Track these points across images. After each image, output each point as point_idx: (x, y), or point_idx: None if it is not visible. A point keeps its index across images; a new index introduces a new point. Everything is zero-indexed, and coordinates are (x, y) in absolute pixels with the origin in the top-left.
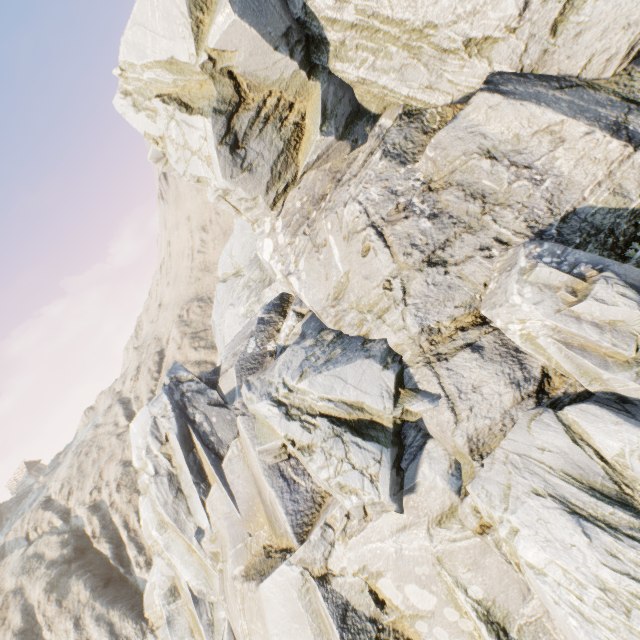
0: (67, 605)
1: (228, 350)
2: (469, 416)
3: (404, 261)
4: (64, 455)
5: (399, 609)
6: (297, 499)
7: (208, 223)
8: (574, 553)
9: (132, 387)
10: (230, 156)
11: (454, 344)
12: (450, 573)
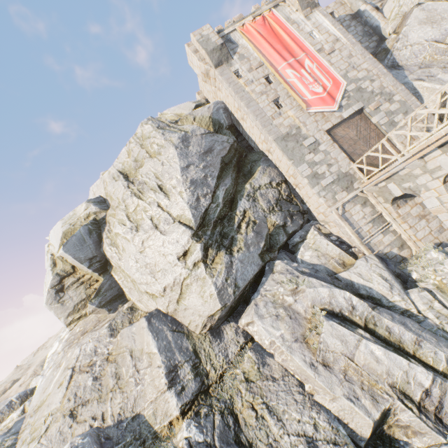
0: None
1: None
2: None
3: (65, 404)
4: None
5: None
6: None
7: None
8: None
9: None
10: (55, 294)
11: None
12: None
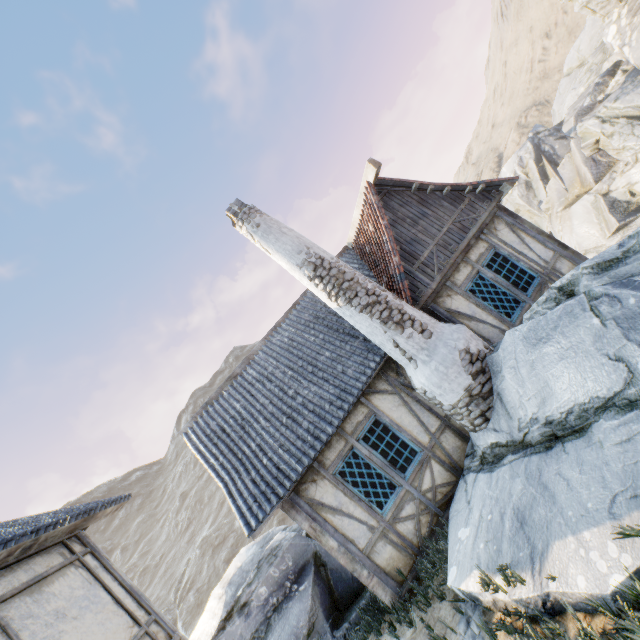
0: None
1: (570, 110)
2: None
3: None
4: None
5: None
6: (599, 168)
7: (552, 28)
8: None
9: None
10: None
11: None
12: None
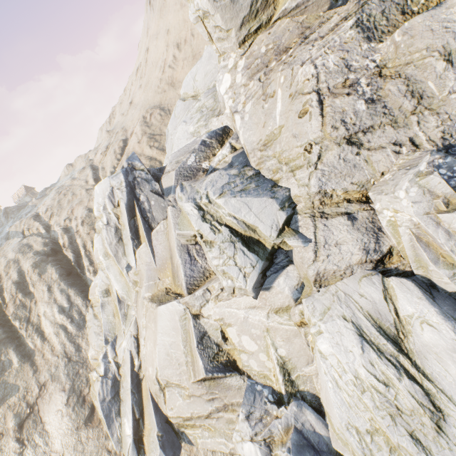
0: (44, 278)
1: (173, 157)
2: (324, 260)
3: (330, 133)
4: (50, 190)
5: (234, 345)
6: (194, 270)
7: (183, 42)
8: (349, 355)
9: (101, 160)
10: None
11: (337, 210)
12: (271, 338)
